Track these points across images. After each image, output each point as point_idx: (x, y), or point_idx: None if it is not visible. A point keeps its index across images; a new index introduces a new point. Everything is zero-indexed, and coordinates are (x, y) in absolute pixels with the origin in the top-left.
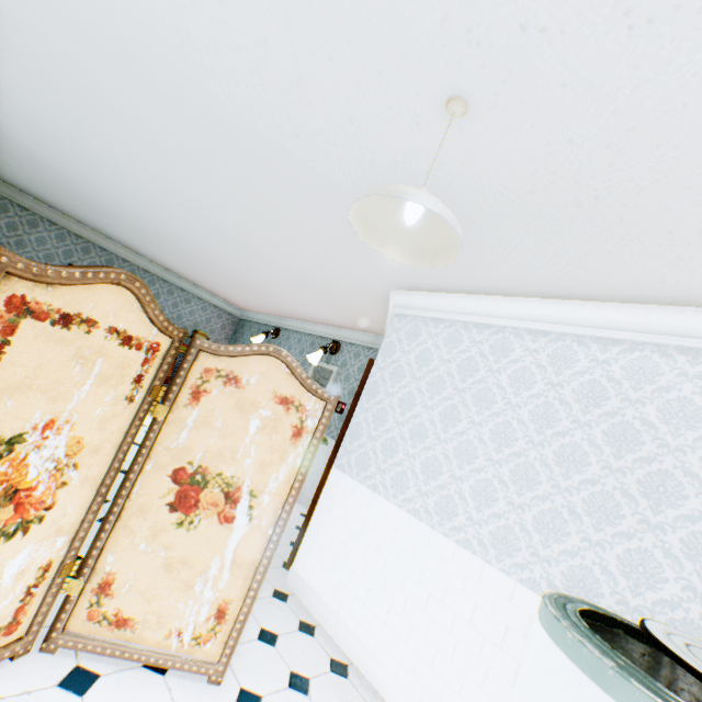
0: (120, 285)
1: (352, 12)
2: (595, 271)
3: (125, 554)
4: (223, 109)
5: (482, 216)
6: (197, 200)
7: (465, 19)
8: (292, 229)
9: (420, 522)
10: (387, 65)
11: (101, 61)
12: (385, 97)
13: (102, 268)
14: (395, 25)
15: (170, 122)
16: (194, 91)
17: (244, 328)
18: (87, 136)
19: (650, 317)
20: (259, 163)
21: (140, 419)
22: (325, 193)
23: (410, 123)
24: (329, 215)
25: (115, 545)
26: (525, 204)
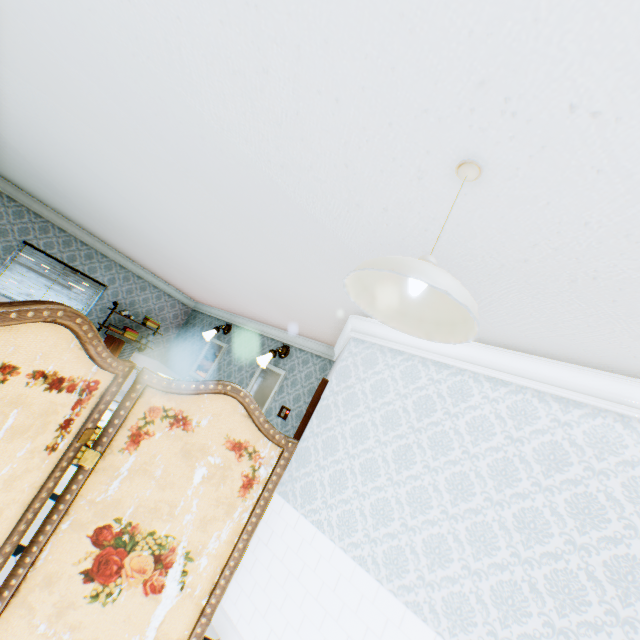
0: (54, 322)
1: (374, 57)
2: (567, 336)
3: (17, 639)
4: (206, 127)
5: (464, 271)
6: (166, 204)
7: (507, 86)
8: (260, 246)
9: (367, 573)
10: (401, 117)
11: (77, 59)
12: (390, 147)
13: (32, 305)
14: (421, 79)
15: (146, 130)
16: (177, 105)
17: (196, 319)
18: (55, 127)
19: (615, 385)
20: (236, 184)
21: (62, 469)
22: (301, 222)
23: (412, 176)
24: (302, 242)
25: (6, 628)
26: (515, 269)
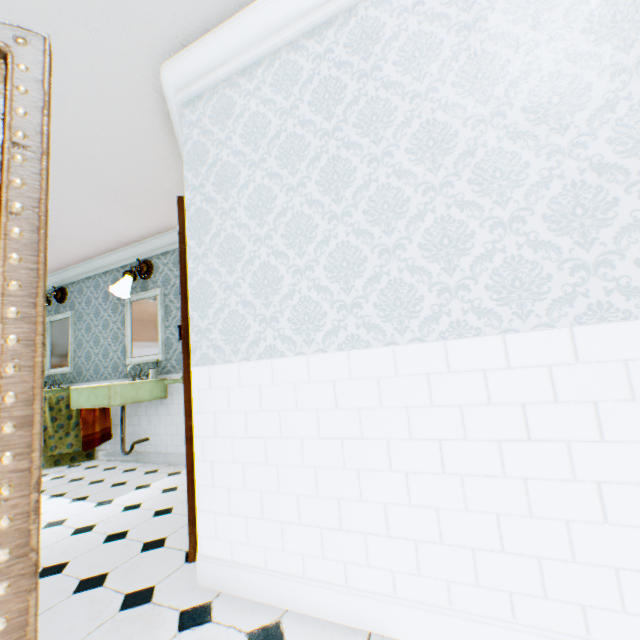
0: None
1: None
2: None
3: None
4: None
5: None
6: None
7: None
8: None
9: (369, 350)
10: None
11: None
12: None
13: None
14: None
15: None
16: None
17: None
18: None
19: None
20: None
21: None
22: None
23: None
24: None
25: None
26: None
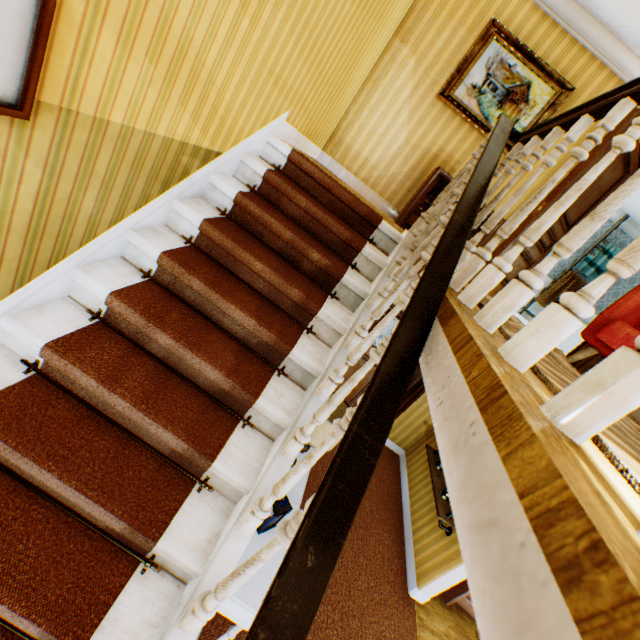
0: None
1: None
2: None
3: None
4: None
5: None
6: None
7: None
8: None
9: None
10: None
11: None
12: None
13: None
14: None
15: None
16: None
17: None
18: None
19: None
20: None
21: None
22: None
23: None
24: None
25: None
26: None
